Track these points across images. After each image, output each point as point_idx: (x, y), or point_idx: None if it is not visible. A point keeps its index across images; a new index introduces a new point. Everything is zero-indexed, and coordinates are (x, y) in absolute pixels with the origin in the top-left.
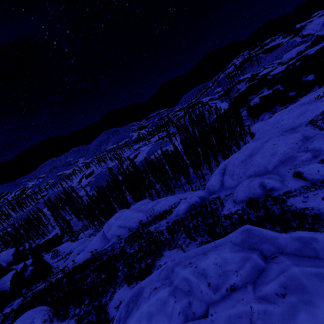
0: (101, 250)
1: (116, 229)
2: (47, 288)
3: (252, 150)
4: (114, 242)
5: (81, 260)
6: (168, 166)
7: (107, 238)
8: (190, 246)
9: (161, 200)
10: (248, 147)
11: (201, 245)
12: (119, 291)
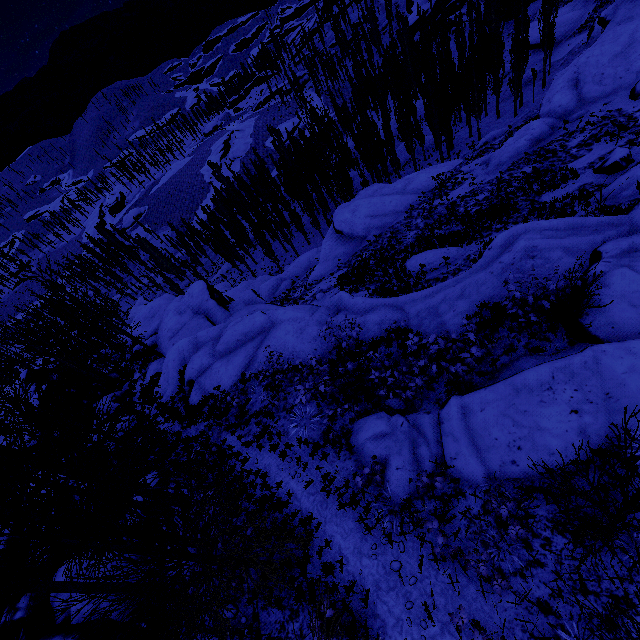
0: (364, 247)
1: (368, 220)
2: (357, 272)
3: (633, 34)
4: (381, 233)
5: (332, 269)
6: (384, 128)
7: (353, 237)
8: (613, 143)
9: (412, 177)
10: (619, 33)
11: (634, 134)
12: (543, 198)
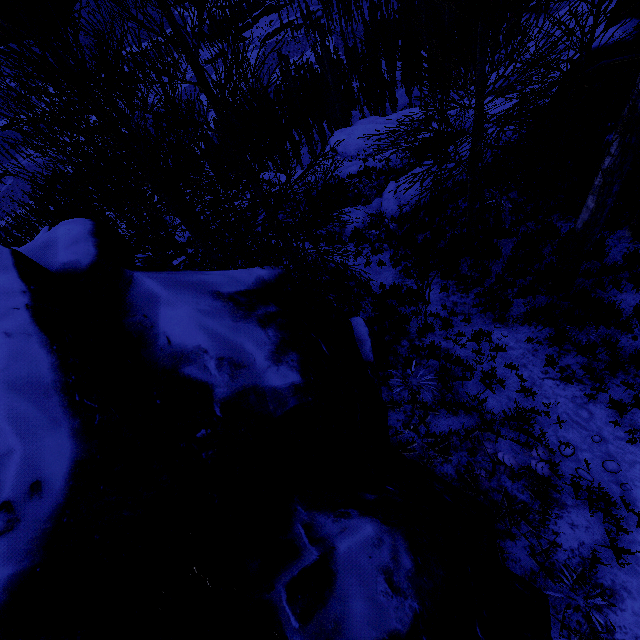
0: None
1: (361, 142)
2: None
3: None
4: (370, 153)
5: None
6: None
7: (346, 156)
8: None
9: (405, 112)
10: None
11: None
12: None
